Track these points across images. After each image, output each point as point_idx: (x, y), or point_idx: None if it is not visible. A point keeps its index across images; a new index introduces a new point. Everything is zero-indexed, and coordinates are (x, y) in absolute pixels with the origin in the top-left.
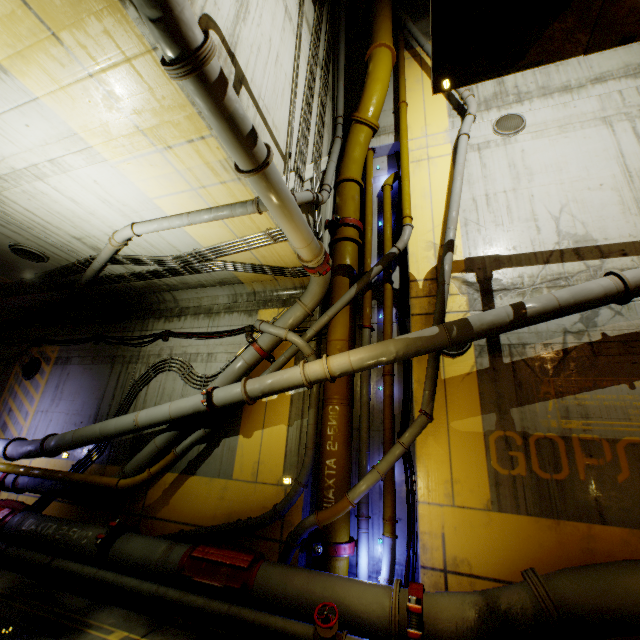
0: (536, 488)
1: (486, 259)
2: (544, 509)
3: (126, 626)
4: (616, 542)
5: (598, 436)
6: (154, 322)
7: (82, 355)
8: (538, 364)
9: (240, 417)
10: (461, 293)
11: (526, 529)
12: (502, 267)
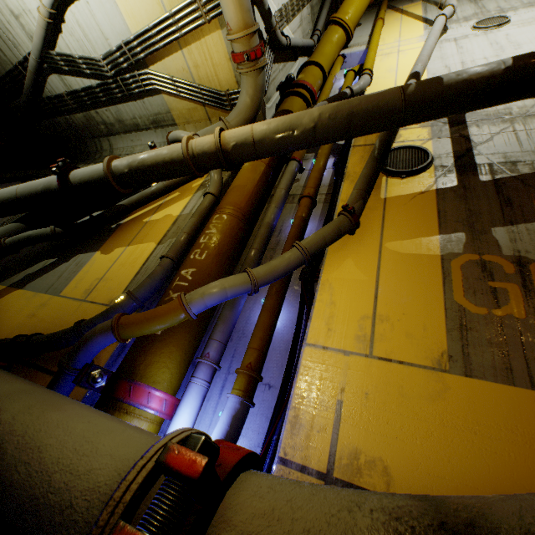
0: None
1: None
2: None
3: None
4: None
5: None
6: (83, 166)
7: None
8: None
9: (110, 235)
10: (422, 126)
11: (532, 417)
12: None
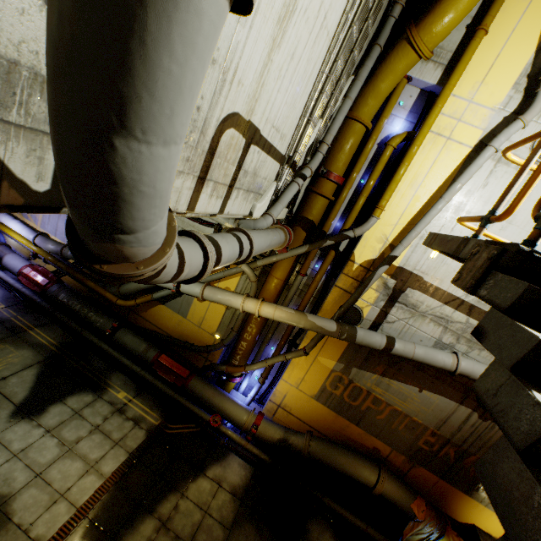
0: (339, 401)
1: (412, 276)
2: (336, 409)
3: (126, 389)
4: (356, 432)
5: (384, 399)
6: None
7: None
8: (385, 356)
9: None
10: (376, 290)
11: (323, 411)
12: (417, 289)
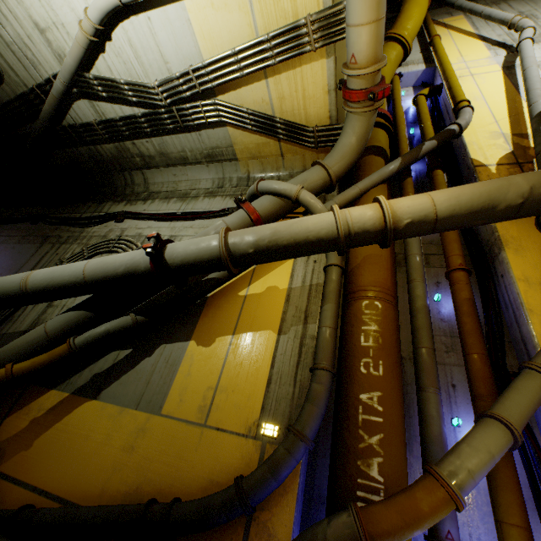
0: None
1: None
2: None
3: None
4: None
5: None
6: (112, 205)
7: (11, 234)
8: None
9: (198, 315)
10: None
11: None
12: None
